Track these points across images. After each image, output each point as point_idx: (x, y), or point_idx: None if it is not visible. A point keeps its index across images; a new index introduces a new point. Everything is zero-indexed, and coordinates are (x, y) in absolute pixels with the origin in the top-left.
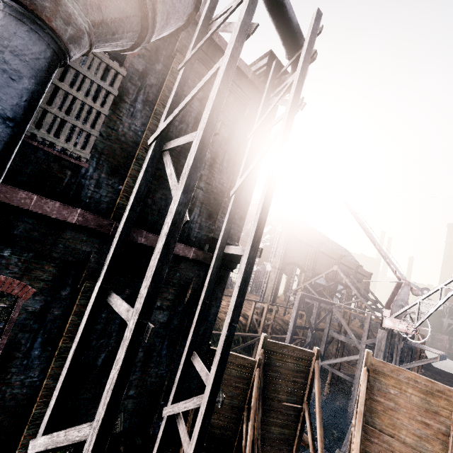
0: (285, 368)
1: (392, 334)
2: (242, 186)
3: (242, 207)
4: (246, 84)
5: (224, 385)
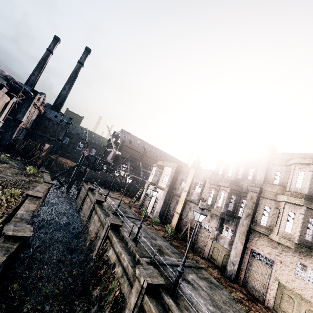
0: (32, 145)
1: (86, 156)
2: (17, 110)
3: (23, 114)
4: (25, 94)
5: (17, 143)
